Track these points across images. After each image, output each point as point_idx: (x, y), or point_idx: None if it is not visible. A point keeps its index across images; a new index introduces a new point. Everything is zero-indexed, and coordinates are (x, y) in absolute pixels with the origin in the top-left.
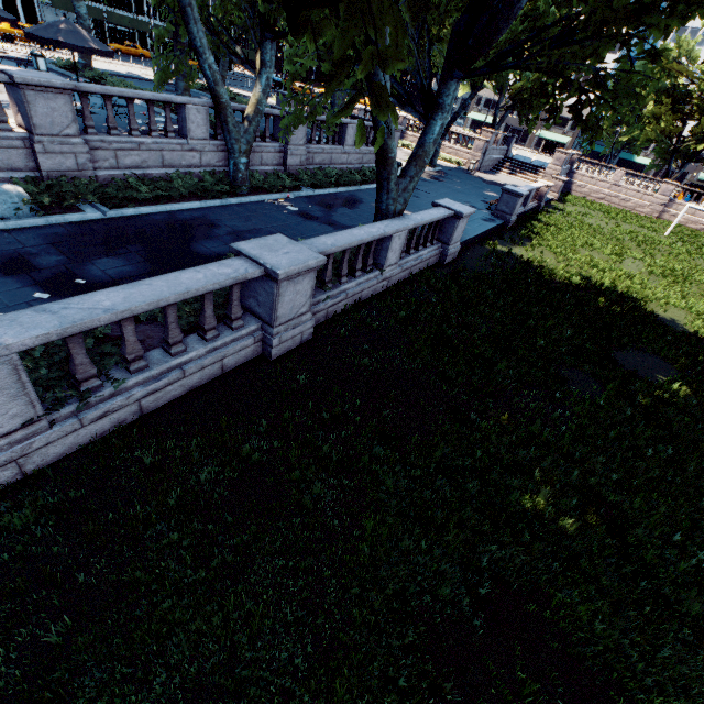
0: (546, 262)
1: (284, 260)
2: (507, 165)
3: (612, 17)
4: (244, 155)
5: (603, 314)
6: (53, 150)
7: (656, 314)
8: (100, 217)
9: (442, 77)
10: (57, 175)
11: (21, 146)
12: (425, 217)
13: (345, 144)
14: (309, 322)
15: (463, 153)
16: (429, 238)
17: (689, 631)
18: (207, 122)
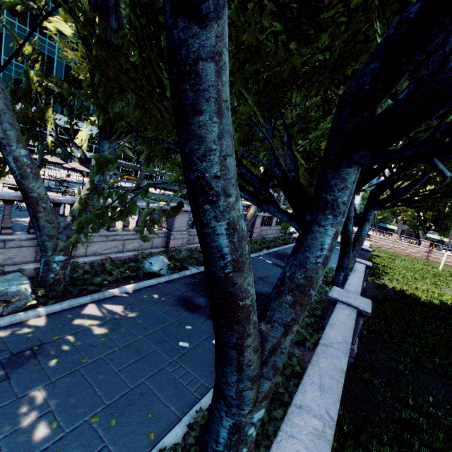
0: (408, 290)
1: (361, 303)
2: None
3: (447, 191)
4: None
5: None
6: (176, 237)
7: None
8: (197, 271)
9: (367, 208)
10: (173, 249)
11: (164, 236)
12: (361, 269)
13: (272, 225)
14: (357, 339)
15: None
16: None
17: None
18: None
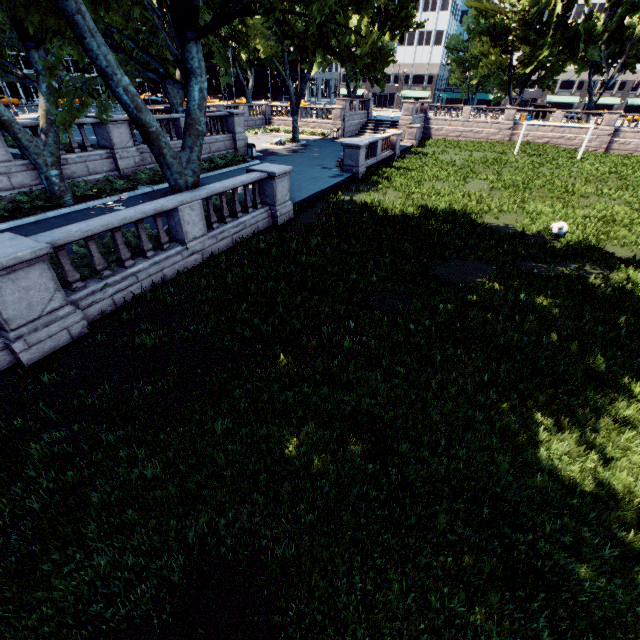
0: (385, 201)
1: None
2: (371, 126)
3: None
4: (53, 168)
5: (432, 234)
6: None
7: (488, 223)
8: None
9: (180, 42)
10: None
11: None
12: (226, 184)
13: None
14: (73, 316)
15: (326, 124)
16: (249, 203)
17: (431, 550)
18: (3, 144)
